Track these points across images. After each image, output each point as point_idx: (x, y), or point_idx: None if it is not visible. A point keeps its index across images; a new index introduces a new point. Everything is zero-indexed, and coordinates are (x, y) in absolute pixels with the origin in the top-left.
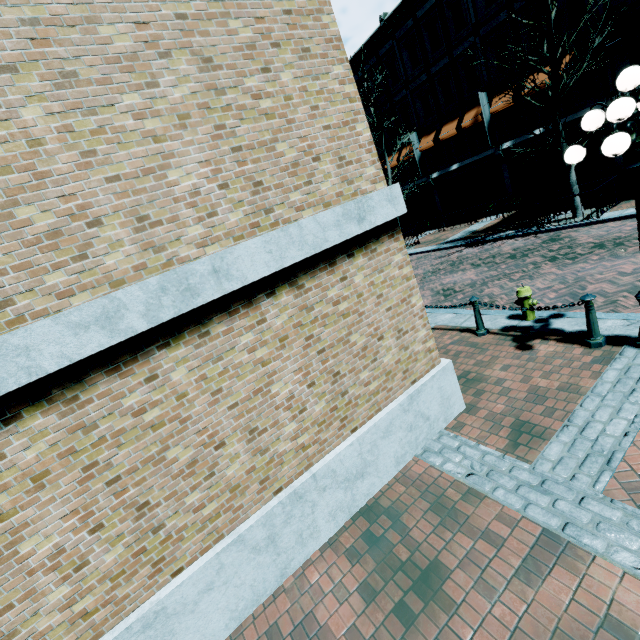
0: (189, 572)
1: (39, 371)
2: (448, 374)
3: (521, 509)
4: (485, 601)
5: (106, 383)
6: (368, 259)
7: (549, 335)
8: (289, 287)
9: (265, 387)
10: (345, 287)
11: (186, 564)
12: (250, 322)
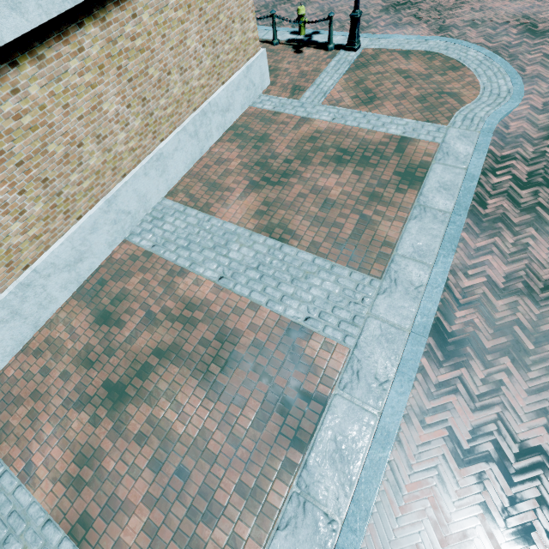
0: (168, 140)
1: None
2: (264, 58)
3: (295, 114)
4: (283, 138)
5: (115, 13)
6: None
7: (311, 45)
8: None
9: (184, 40)
10: None
11: (164, 138)
12: None
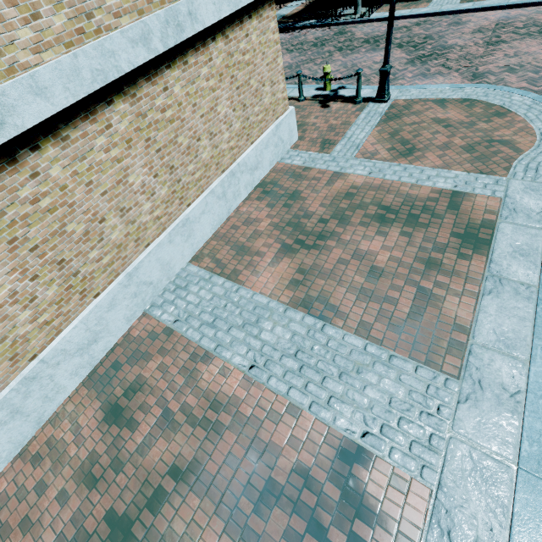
0: (195, 204)
1: (121, 70)
2: (293, 116)
3: (326, 168)
4: (315, 195)
5: (146, 88)
6: (258, 22)
7: (337, 99)
8: (222, 36)
9: (215, 107)
10: (248, 43)
11: (191, 202)
12: (205, 59)
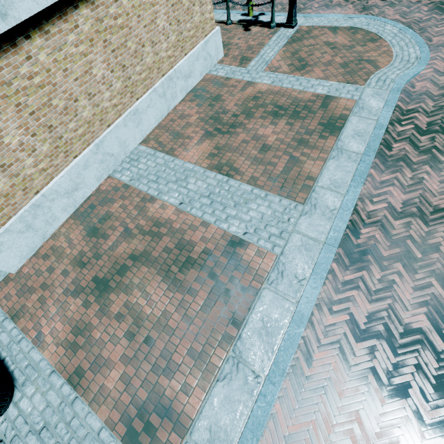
0: (142, 99)
1: None
2: (218, 35)
3: (242, 79)
4: (232, 98)
5: None
6: None
7: (257, 24)
8: None
9: (155, 20)
10: None
11: (140, 97)
12: None
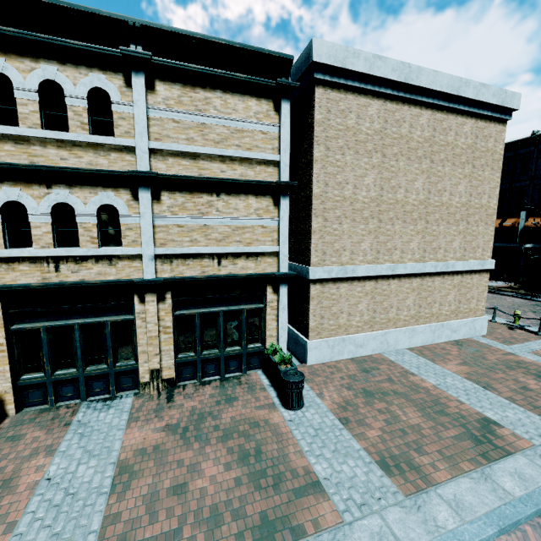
0: (420, 326)
1: (425, 271)
2: (485, 320)
3: (504, 349)
4: (492, 355)
5: (427, 278)
6: (479, 276)
7: (523, 329)
8: (460, 275)
9: (447, 295)
10: (471, 281)
11: (419, 324)
12: (451, 279)
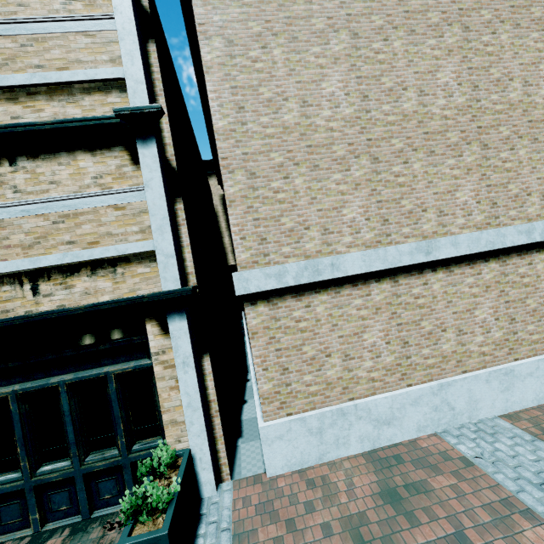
0: (524, 361)
1: (504, 245)
2: None
3: None
4: None
5: (515, 259)
6: None
7: None
8: None
9: None
10: None
11: (519, 358)
12: None
